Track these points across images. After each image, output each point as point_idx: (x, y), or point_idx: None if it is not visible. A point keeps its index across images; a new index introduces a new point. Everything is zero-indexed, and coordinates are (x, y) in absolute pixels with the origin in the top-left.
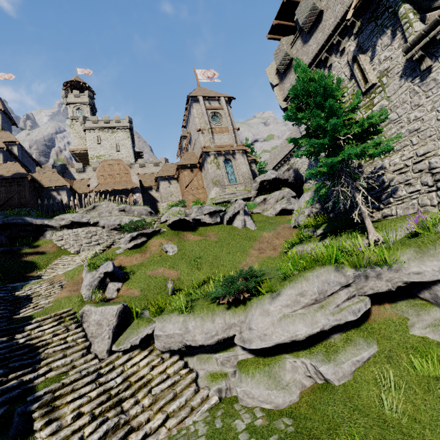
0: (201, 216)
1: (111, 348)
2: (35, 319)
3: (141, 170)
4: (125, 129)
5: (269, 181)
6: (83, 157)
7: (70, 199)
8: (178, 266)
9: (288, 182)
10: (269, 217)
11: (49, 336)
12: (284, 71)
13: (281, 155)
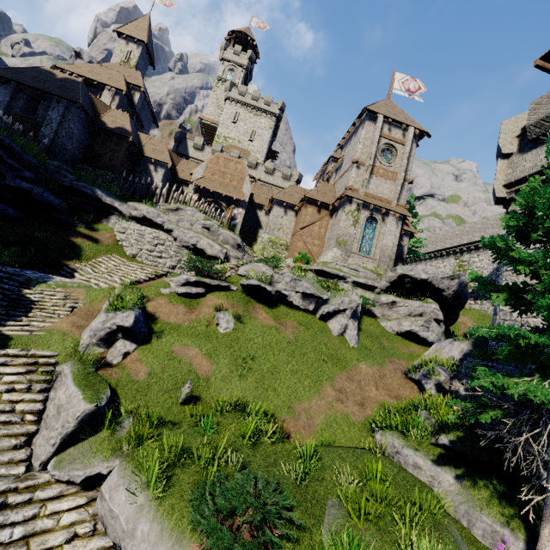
0: (290, 292)
1: (51, 459)
2: (7, 349)
3: (265, 177)
4: (271, 116)
5: (415, 279)
6: (211, 131)
7: (166, 181)
8: (218, 357)
9: (441, 294)
10: (386, 332)
11: (0, 389)
12: (535, 138)
13: (455, 240)
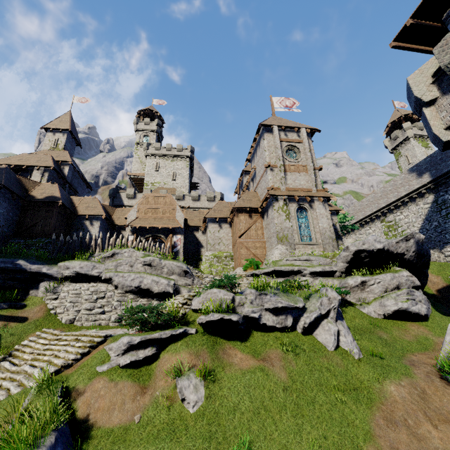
0: (260, 313)
1: None
2: None
3: (193, 203)
4: (185, 158)
5: (371, 252)
6: (139, 182)
7: (103, 231)
8: None
9: (403, 258)
10: (374, 320)
11: None
12: None
13: (373, 207)
